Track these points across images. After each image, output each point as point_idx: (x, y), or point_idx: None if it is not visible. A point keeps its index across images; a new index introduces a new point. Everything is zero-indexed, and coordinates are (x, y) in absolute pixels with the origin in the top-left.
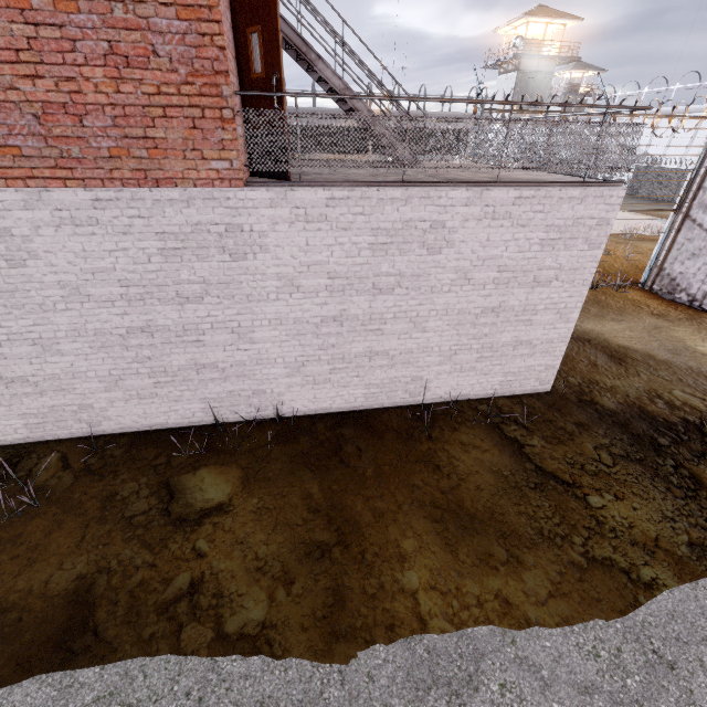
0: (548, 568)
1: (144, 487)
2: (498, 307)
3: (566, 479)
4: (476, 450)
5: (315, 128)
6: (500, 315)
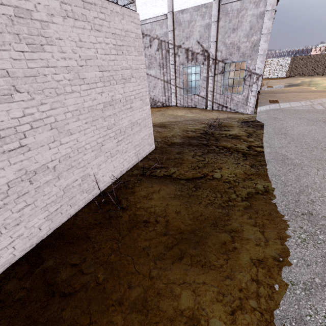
0: (245, 220)
1: None
2: (112, 101)
3: (200, 176)
4: (154, 194)
5: None
6: (116, 107)
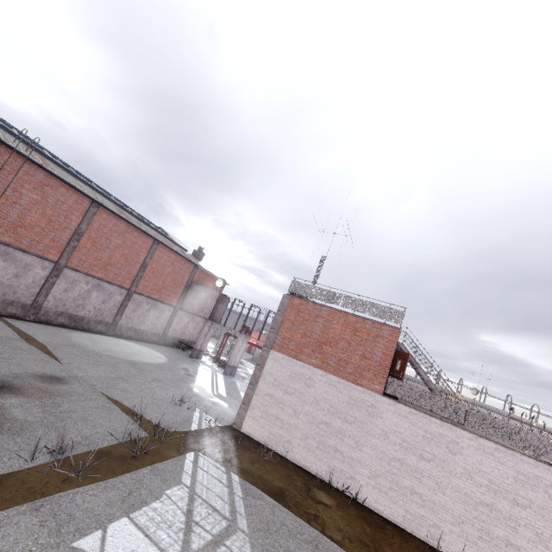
0: None
1: (300, 480)
2: (491, 505)
3: None
4: None
5: (411, 389)
6: (493, 511)
